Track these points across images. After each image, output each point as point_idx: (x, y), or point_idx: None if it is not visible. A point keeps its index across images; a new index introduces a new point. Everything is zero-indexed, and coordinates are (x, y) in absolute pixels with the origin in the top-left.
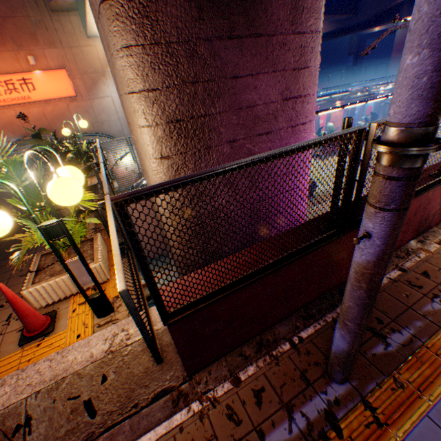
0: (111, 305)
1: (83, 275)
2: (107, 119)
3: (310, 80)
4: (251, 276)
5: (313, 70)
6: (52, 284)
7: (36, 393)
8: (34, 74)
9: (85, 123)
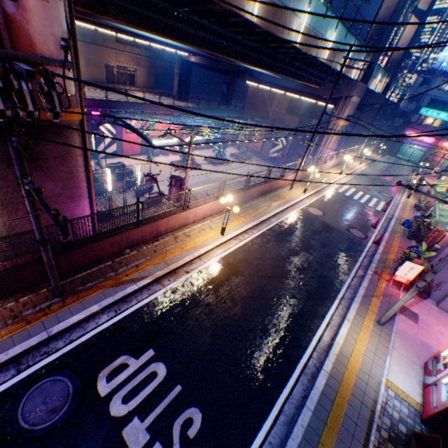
0: None
1: None
2: None
3: (80, 181)
4: (24, 265)
5: (81, 178)
6: None
7: None
8: None
9: None
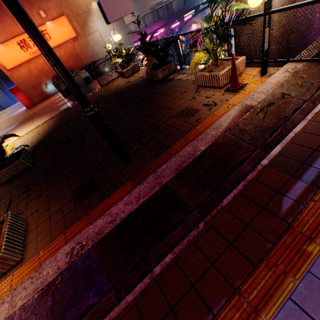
0: (266, 68)
1: (265, 43)
2: (99, 50)
3: None
4: None
5: None
6: (229, 70)
7: (274, 90)
8: (47, 26)
9: (120, 36)
